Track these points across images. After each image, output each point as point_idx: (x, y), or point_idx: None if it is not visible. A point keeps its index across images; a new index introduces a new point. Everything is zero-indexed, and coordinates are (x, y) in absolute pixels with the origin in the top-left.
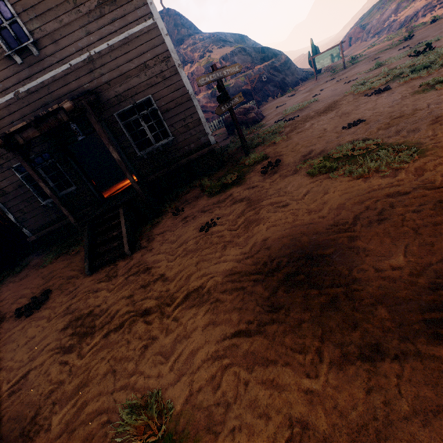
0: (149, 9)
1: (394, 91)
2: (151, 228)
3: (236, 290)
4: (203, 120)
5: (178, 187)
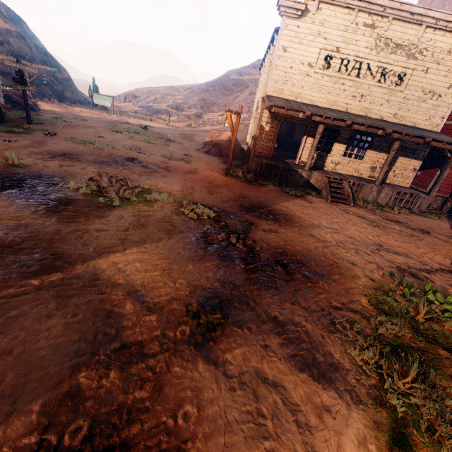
0: None
1: (123, 135)
2: None
3: (38, 154)
4: None
5: None
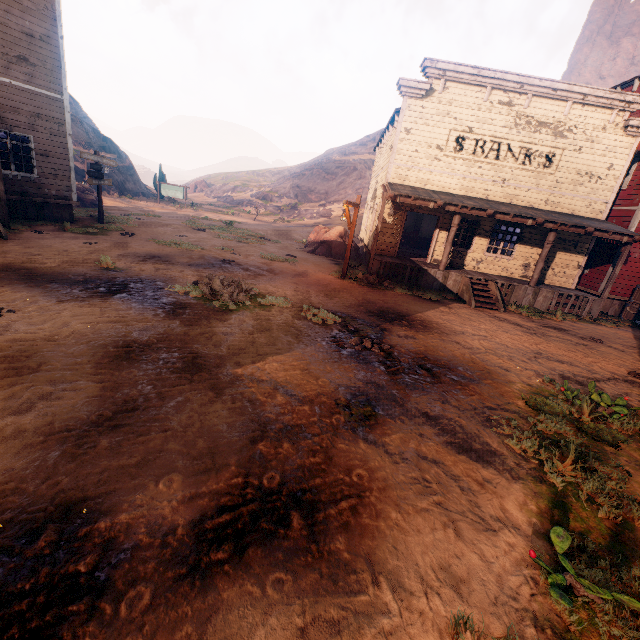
0: (63, 90)
1: (207, 233)
2: (12, 233)
3: (127, 257)
4: (74, 180)
5: (19, 218)
